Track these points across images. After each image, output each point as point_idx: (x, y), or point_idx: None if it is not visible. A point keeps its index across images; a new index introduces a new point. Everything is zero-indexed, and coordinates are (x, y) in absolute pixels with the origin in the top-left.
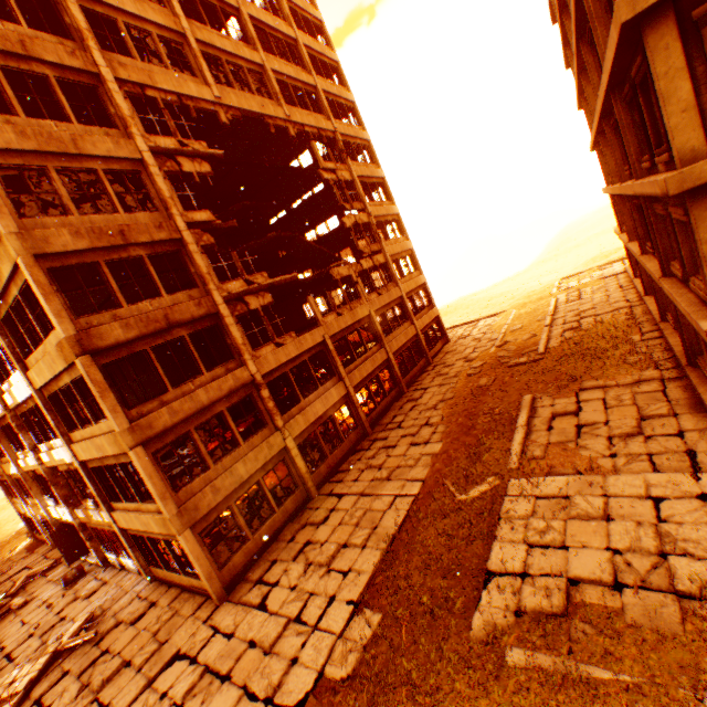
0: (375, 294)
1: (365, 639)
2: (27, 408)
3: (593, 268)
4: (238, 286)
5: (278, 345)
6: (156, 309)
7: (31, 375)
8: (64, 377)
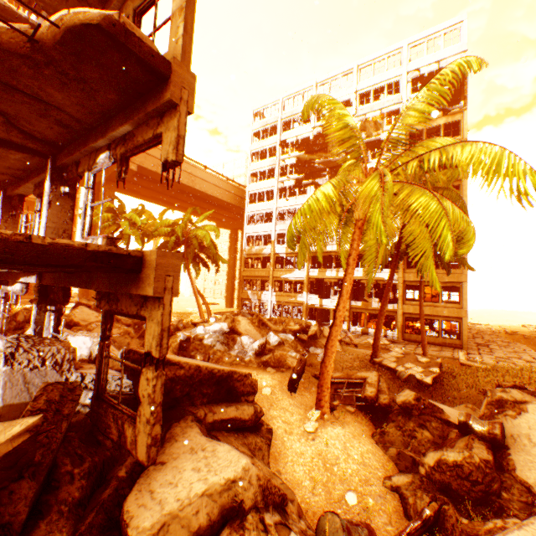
0: None
1: None
2: None
3: None
4: None
5: None
6: None
7: None
8: None
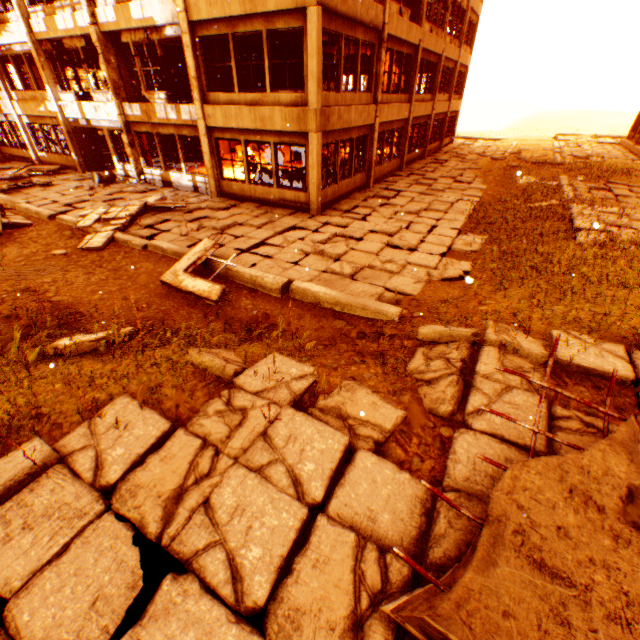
0: (449, 39)
1: (479, 242)
2: None
3: (588, 136)
4: None
5: (400, 13)
6: None
7: None
8: None
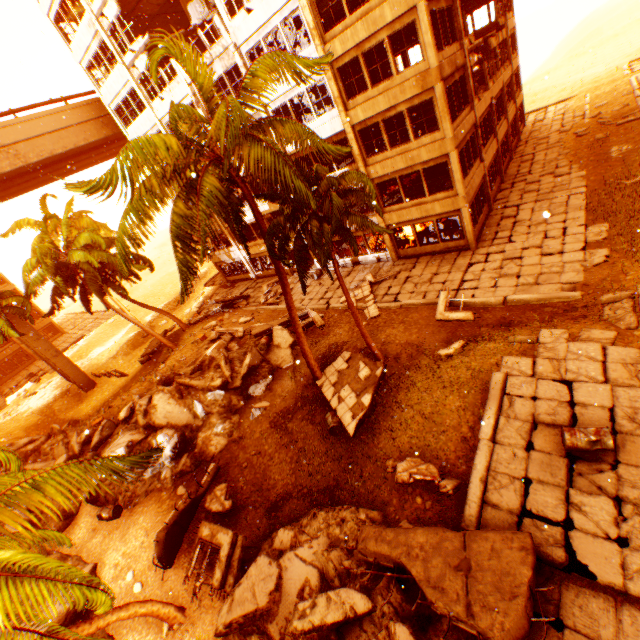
0: (502, 69)
1: (604, 230)
2: (311, 151)
3: None
4: (466, 45)
5: (478, 100)
6: (449, 56)
7: (352, 113)
8: (398, 107)
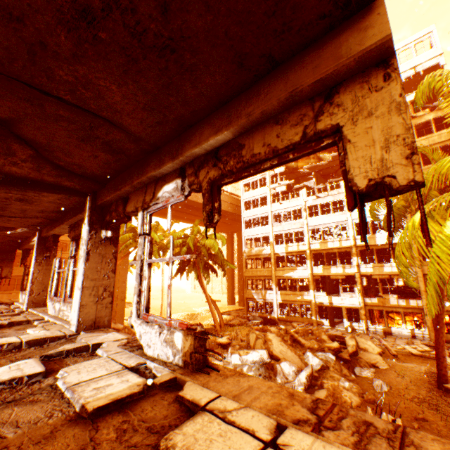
0: None
1: None
2: (375, 247)
3: None
4: None
5: None
6: None
7: None
8: None
